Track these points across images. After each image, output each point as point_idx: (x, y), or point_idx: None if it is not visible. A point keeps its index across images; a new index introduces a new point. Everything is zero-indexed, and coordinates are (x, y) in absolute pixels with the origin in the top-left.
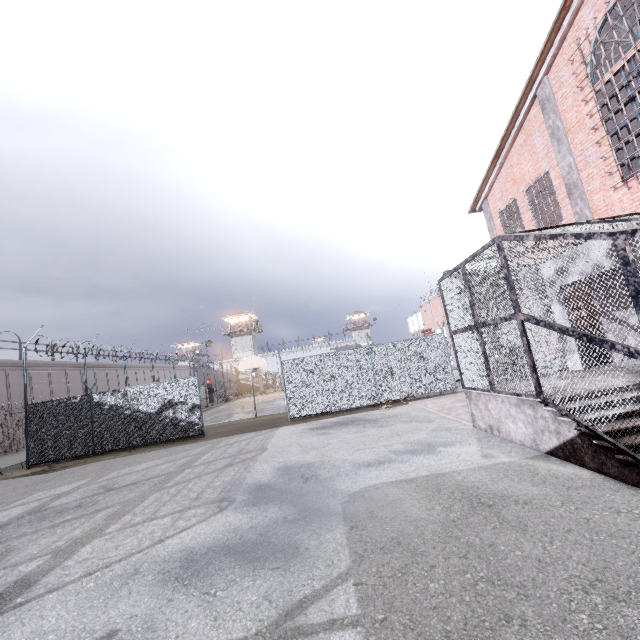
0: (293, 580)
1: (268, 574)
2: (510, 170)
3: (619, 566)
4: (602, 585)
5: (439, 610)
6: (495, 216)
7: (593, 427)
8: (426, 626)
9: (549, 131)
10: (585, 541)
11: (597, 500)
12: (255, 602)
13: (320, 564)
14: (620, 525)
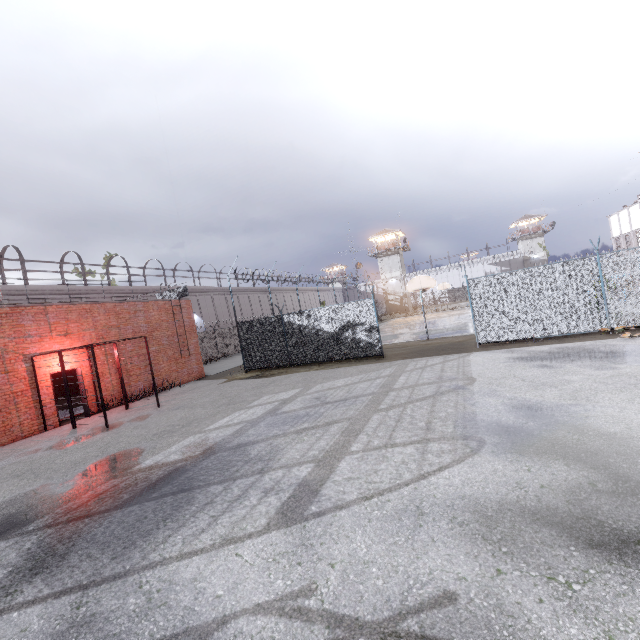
0: None
1: None
2: None
3: None
4: None
5: None
6: None
7: None
8: None
9: None
10: None
11: None
12: None
13: None
14: None
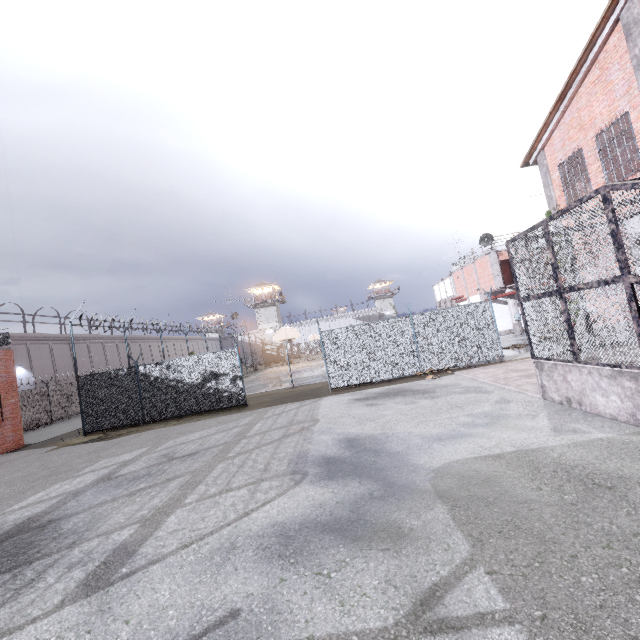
0: (411, 564)
1: (379, 556)
2: (576, 114)
3: None
4: None
5: (608, 610)
6: (553, 169)
7: None
8: (601, 629)
9: (634, 62)
10: None
11: None
12: (379, 587)
13: (435, 547)
14: None
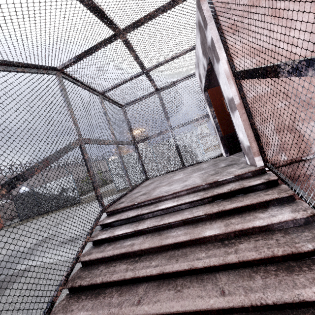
0: None
1: None
2: None
3: None
4: None
5: None
6: None
7: (77, 256)
8: None
9: None
10: None
11: None
12: None
13: None
14: None
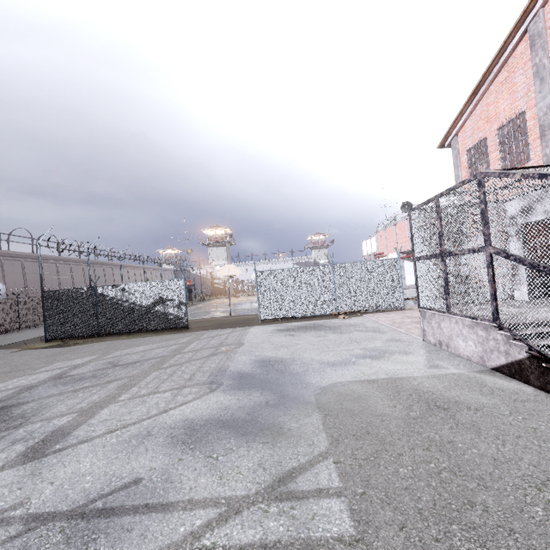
0: (281, 454)
1: (259, 447)
2: (485, 108)
3: None
4: None
5: (410, 491)
6: (462, 153)
7: (545, 352)
8: (400, 502)
9: (534, 69)
10: (534, 447)
11: (542, 413)
12: (251, 468)
13: (302, 443)
14: None
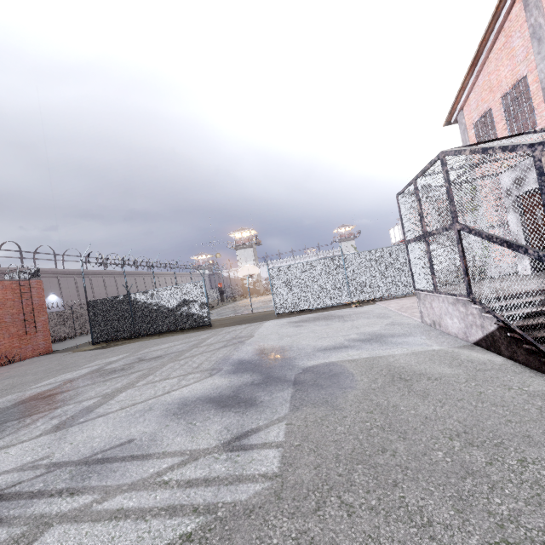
0: (246, 419)
1: (231, 415)
2: (487, 77)
3: (487, 424)
4: (466, 435)
5: (338, 442)
6: (469, 127)
7: (508, 322)
8: (325, 451)
9: (530, 30)
10: (470, 407)
11: (497, 379)
12: (219, 430)
13: (267, 411)
14: (506, 398)
